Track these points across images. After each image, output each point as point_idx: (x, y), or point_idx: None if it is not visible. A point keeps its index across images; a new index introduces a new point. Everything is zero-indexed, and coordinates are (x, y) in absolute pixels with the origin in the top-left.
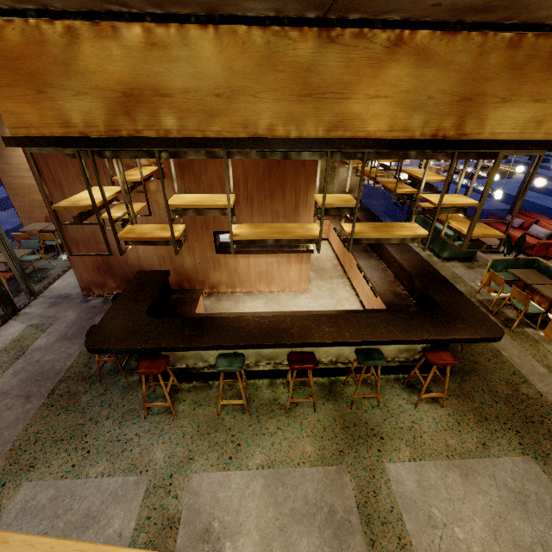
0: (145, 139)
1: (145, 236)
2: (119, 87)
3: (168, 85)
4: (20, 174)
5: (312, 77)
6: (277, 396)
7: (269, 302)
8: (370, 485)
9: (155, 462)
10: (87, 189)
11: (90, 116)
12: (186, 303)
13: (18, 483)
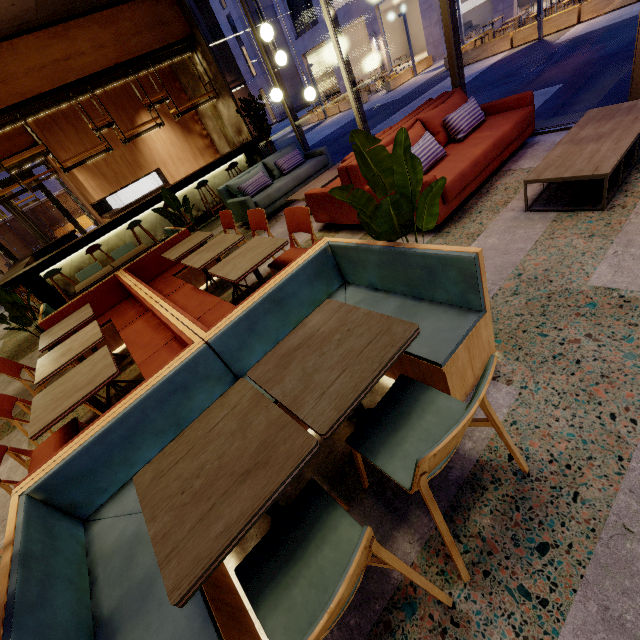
0: None
1: None
2: None
3: None
4: None
5: None
6: None
7: None
8: None
9: None
10: None
11: None
12: None
13: None
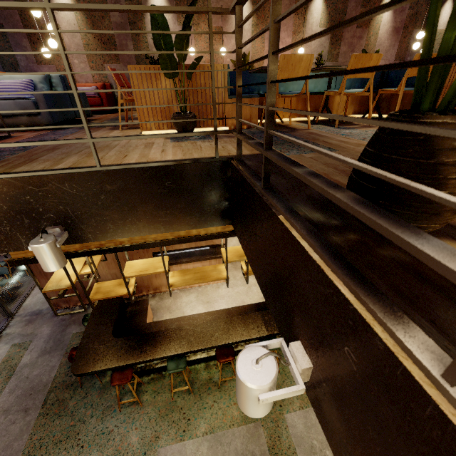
0: (107, 249)
1: (109, 296)
2: None
3: None
4: None
5: None
6: (211, 376)
7: (199, 295)
8: (276, 432)
9: (132, 445)
10: (67, 277)
11: None
12: (139, 314)
13: None
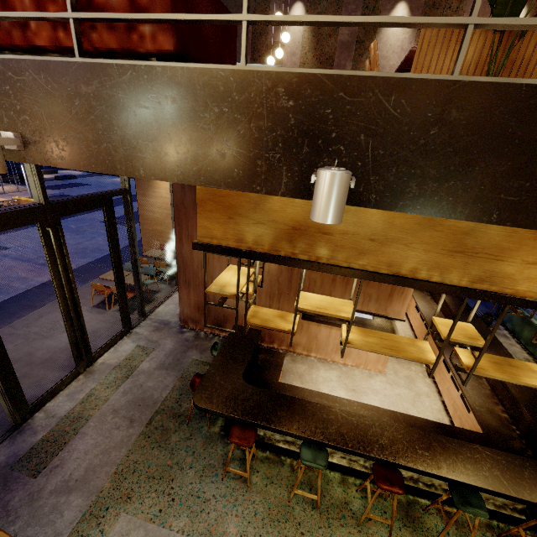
0: (298, 261)
1: (268, 325)
2: (291, 223)
3: (331, 227)
4: (152, 209)
5: (469, 239)
6: (348, 499)
7: (342, 376)
8: None
9: (228, 536)
10: (237, 283)
11: (260, 238)
12: (271, 366)
13: (118, 511)
